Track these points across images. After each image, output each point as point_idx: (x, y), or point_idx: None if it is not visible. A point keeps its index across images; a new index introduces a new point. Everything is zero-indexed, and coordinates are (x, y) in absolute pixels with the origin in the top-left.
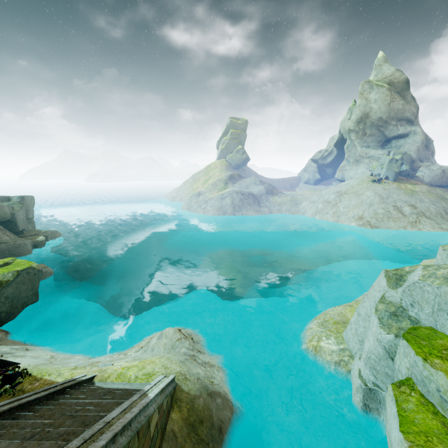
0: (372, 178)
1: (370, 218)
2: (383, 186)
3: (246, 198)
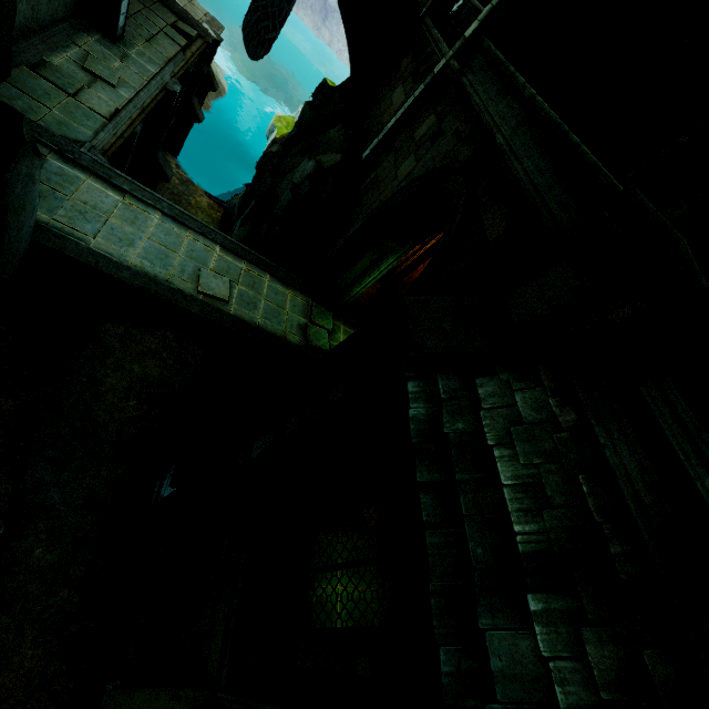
0: None
1: None
2: None
3: None
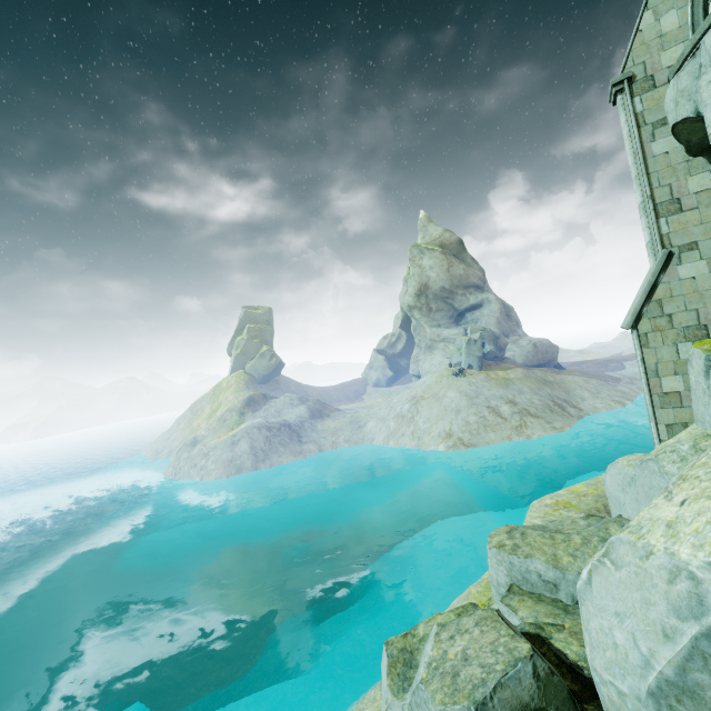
0: (452, 371)
1: (462, 433)
2: (468, 379)
3: (277, 434)
